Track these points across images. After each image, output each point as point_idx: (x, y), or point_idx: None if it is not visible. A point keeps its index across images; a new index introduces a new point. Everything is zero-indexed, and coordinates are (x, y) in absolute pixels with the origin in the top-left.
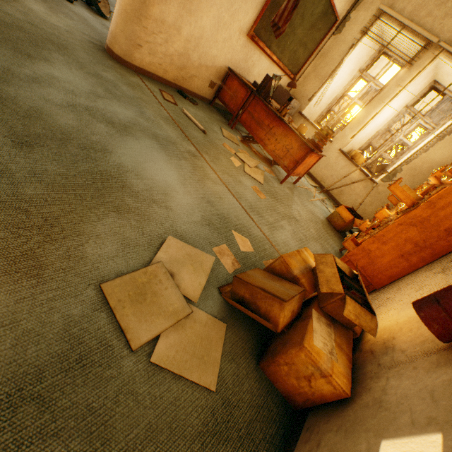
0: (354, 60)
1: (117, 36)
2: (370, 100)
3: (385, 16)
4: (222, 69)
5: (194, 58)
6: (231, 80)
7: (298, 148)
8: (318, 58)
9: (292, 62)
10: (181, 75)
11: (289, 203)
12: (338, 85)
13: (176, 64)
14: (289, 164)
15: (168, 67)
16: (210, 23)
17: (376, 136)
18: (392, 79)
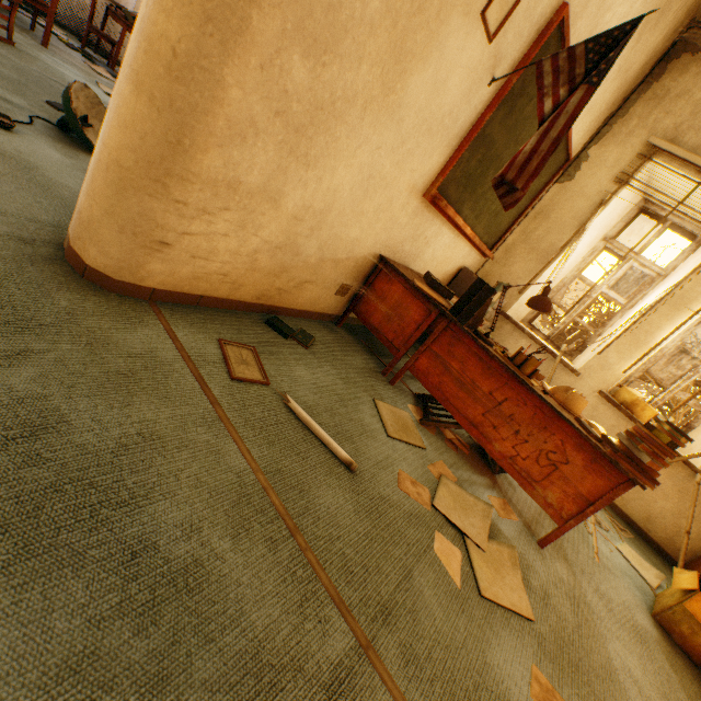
0: (600, 224)
1: (94, 223)
2: (656, 302)
3: (664, 156)
4: (367, 259)
5: (309, 250)
6: (386, 279)
7: (586, 466)
8: (531, 219)
9: (489, 229)
10: (277, 284)
11: (602, 653)
12: (568, 264)
13: (264, 267)
14: (563, 500)
15: (244, 276)
16: (350, 179)
17: (658, 358)
18: (699, 266)
